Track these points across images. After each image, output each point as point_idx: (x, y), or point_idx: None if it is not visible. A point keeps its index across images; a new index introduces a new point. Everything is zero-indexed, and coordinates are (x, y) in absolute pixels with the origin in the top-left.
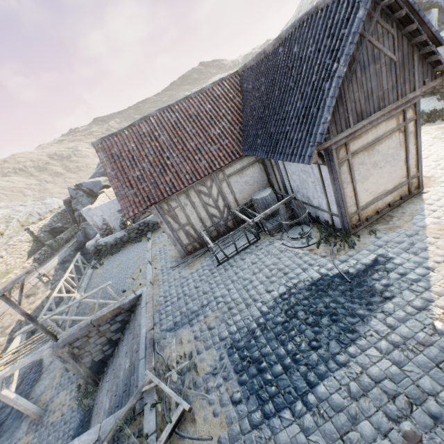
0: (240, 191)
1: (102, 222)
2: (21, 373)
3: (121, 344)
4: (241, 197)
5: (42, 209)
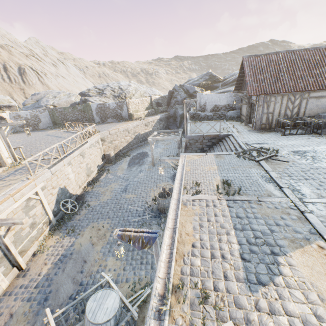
0: (310, 109)
1: (203, 103)
2: (137, 153)
3: (208, 151)
4: (308, 112)
5: (150, 92)
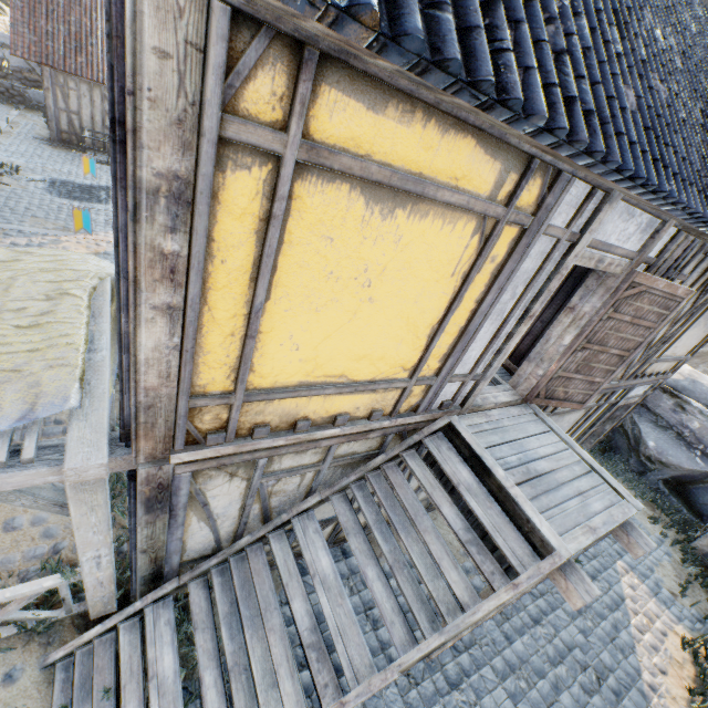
0: None
1: None
2: None
3: None
4: None
5: None
